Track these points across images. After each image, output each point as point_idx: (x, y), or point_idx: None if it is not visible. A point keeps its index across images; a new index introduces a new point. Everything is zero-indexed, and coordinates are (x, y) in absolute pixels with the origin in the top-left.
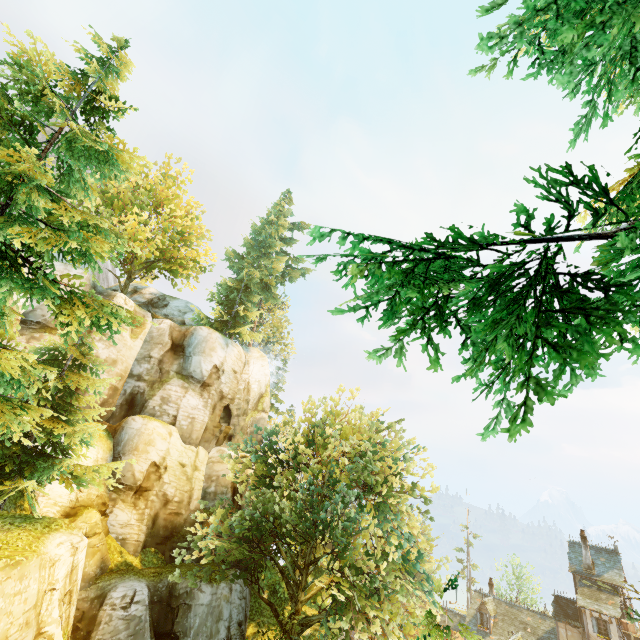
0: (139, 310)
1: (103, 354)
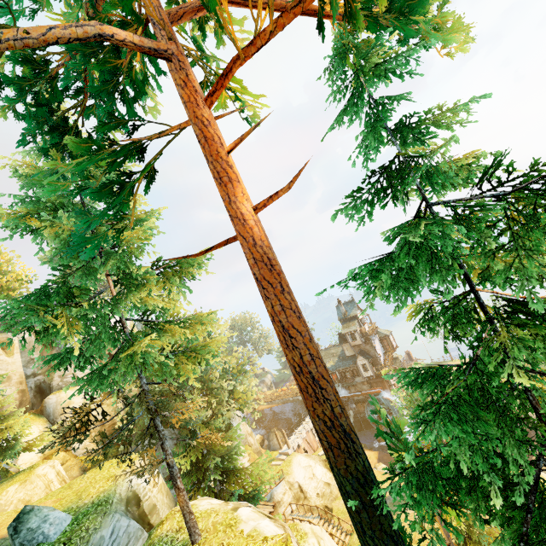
0: (0, 336)
1: None
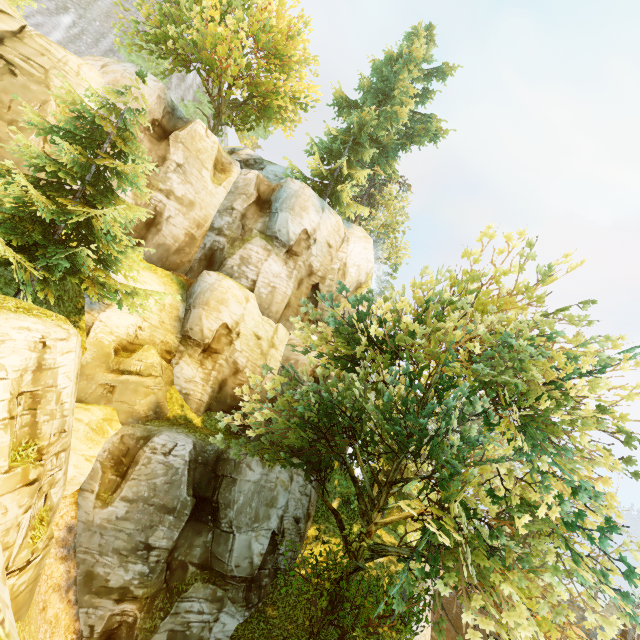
0: (226, 156)
1: (178, 190)
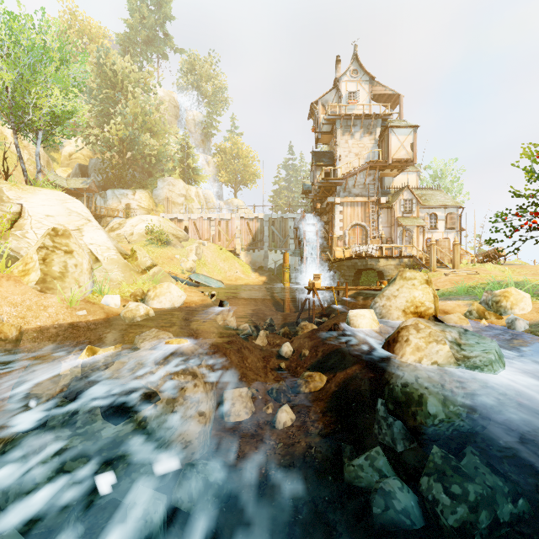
0: None
1: None
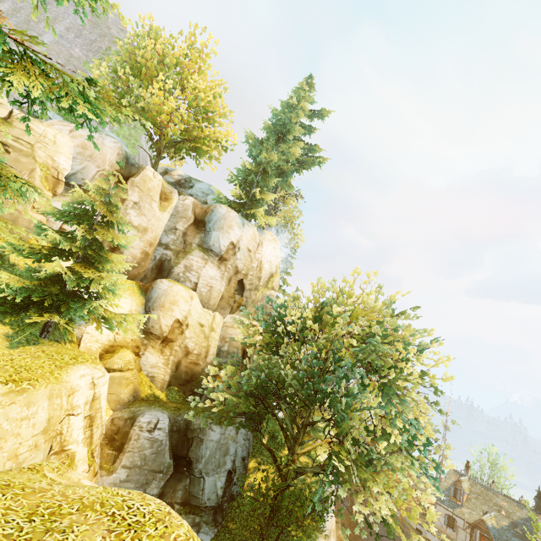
0: (167, 186)
1: (135, 221)
